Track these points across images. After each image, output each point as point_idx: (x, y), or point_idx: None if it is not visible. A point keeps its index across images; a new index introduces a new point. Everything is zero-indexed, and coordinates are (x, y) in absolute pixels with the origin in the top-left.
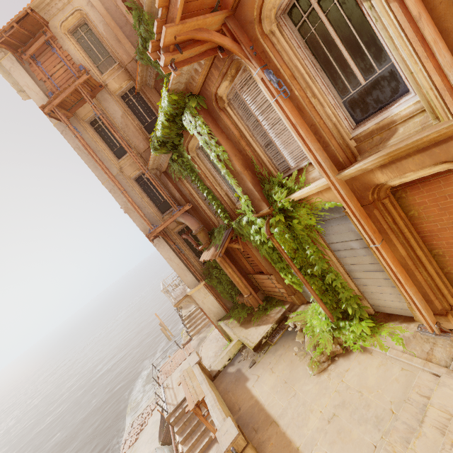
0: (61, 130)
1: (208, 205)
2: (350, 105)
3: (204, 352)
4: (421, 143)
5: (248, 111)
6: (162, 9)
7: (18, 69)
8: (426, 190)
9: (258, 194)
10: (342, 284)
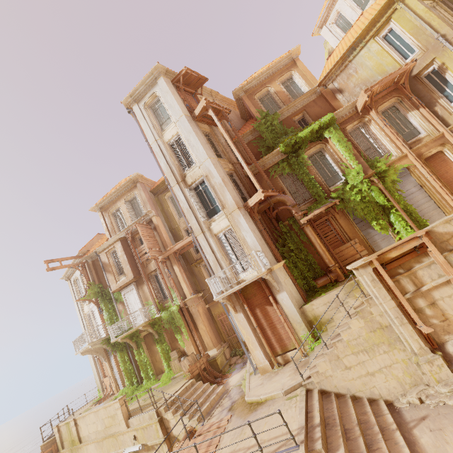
0: (187, 119)
1: (294, 198)
2: (403, 137)
3: (269, 388)
4: (435, 138)
5: (358, 137)
6: (376, 83)
7: (171, 86)
8: (433, 161)
9: (367, 164)
10: (415, 213)
